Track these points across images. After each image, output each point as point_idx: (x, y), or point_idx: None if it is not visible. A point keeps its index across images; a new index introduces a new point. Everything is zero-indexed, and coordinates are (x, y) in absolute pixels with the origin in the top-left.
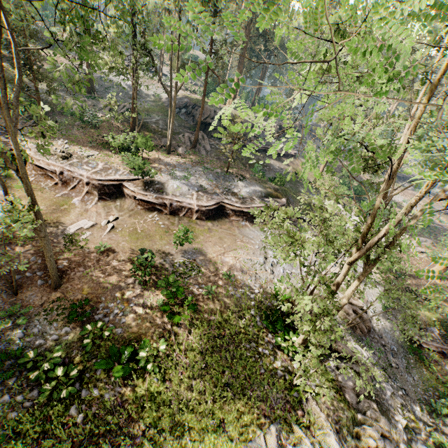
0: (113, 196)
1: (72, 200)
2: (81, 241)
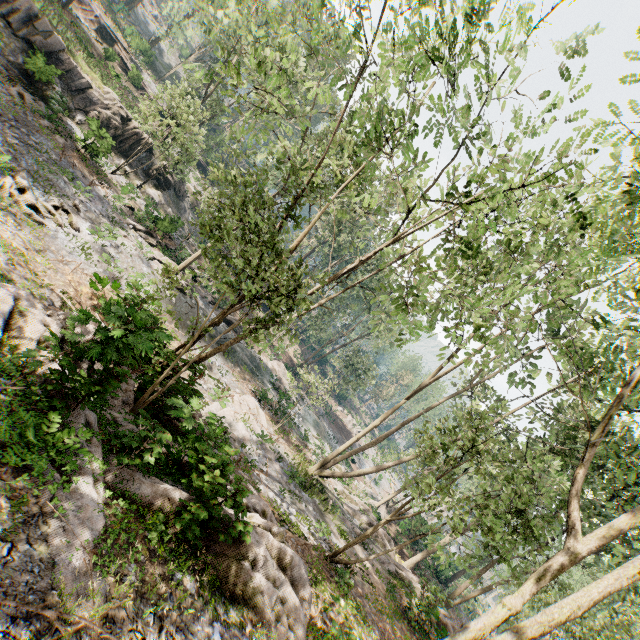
0: (104, 41)
1: (78, 12)
2: (79, 21)
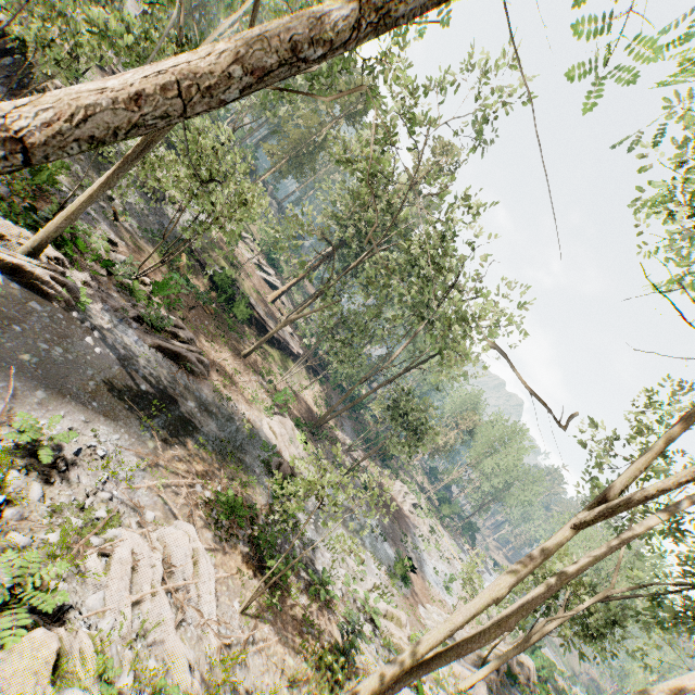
0: None
1: None
2: None
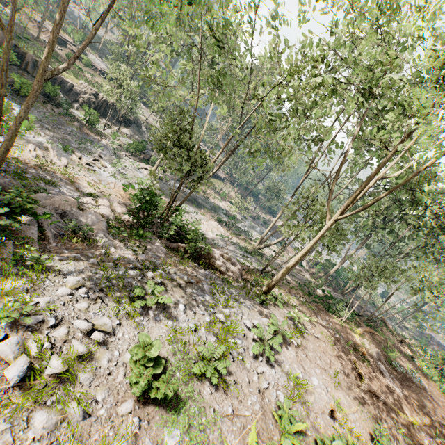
0: (61, 45)
1: (41, 35)
2: (46, 42)
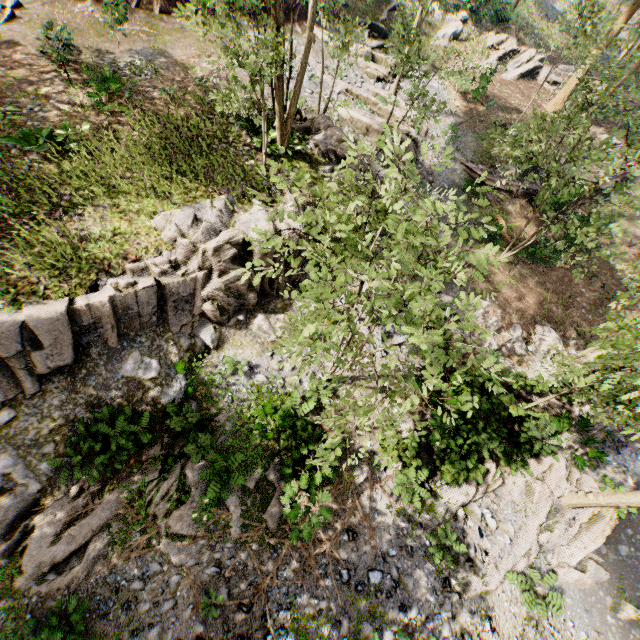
0: None
1: None
2: None
